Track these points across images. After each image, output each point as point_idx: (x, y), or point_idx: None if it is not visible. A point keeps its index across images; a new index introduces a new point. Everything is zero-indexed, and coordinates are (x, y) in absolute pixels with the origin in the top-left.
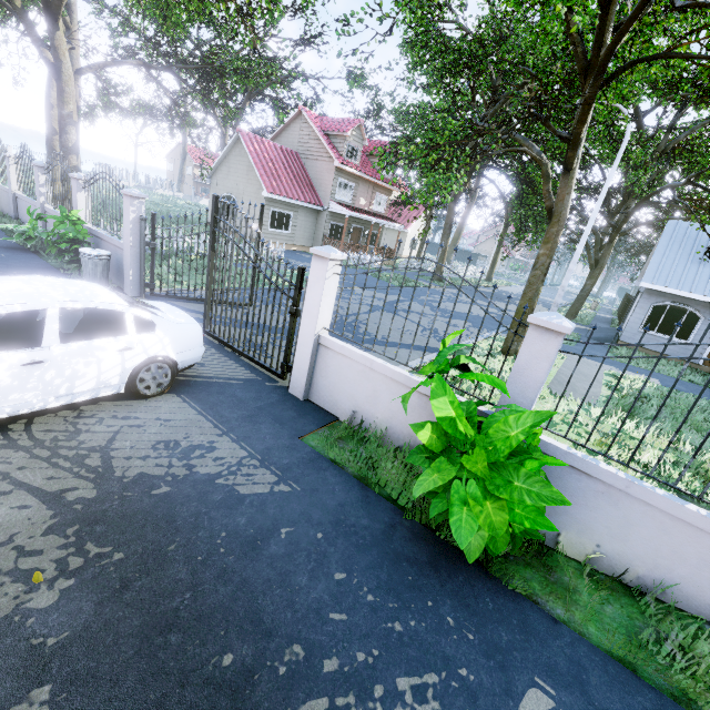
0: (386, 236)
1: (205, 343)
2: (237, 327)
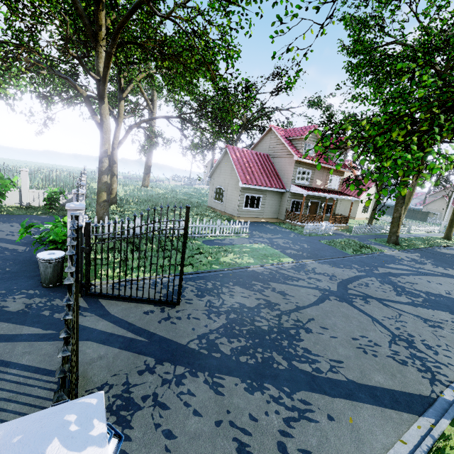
0: (341, 204)
1: None
2: (134, 352)
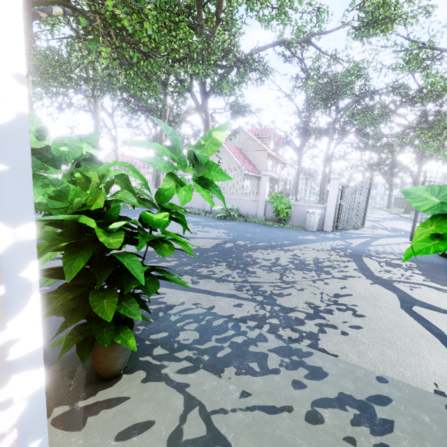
0: None
1: None
2: (398, 237)
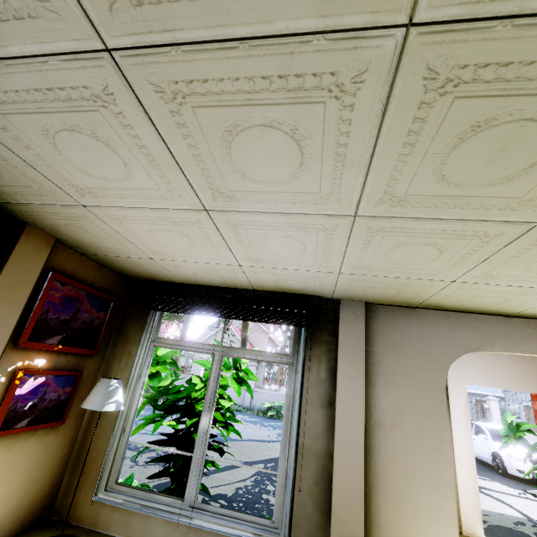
0: None
1: None
2: None
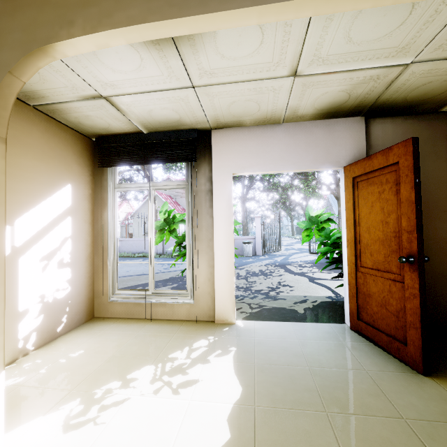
0: None
1: (317, 255)
2: (303, 253)
